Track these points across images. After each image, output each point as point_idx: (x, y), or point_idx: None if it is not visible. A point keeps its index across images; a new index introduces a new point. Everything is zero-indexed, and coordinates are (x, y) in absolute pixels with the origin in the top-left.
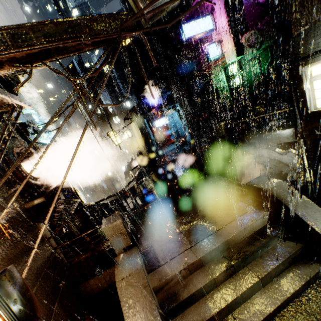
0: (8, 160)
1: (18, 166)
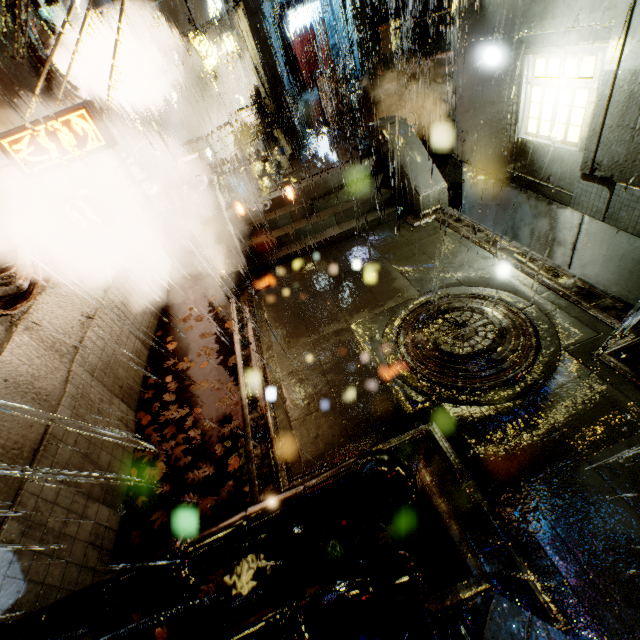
0: (31, 44)
1: (46, 58)
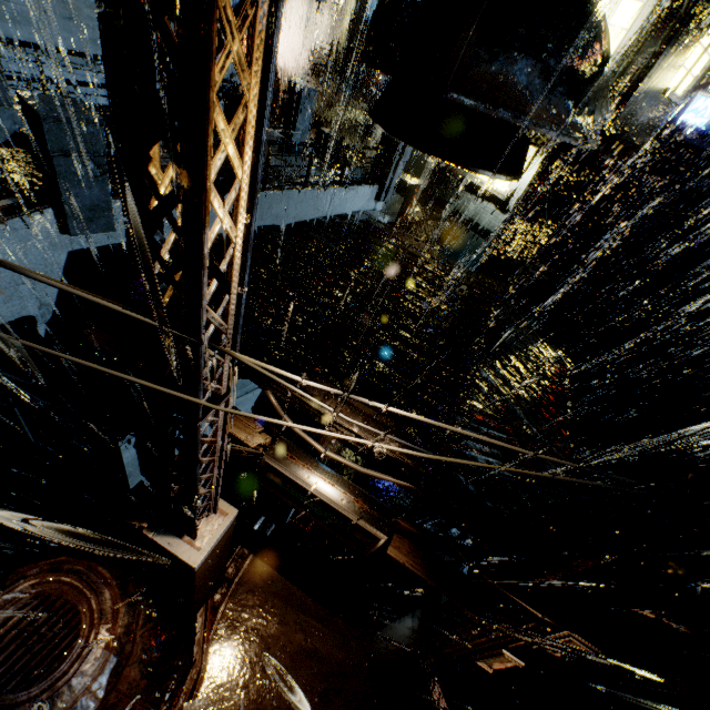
0: None
1: None
